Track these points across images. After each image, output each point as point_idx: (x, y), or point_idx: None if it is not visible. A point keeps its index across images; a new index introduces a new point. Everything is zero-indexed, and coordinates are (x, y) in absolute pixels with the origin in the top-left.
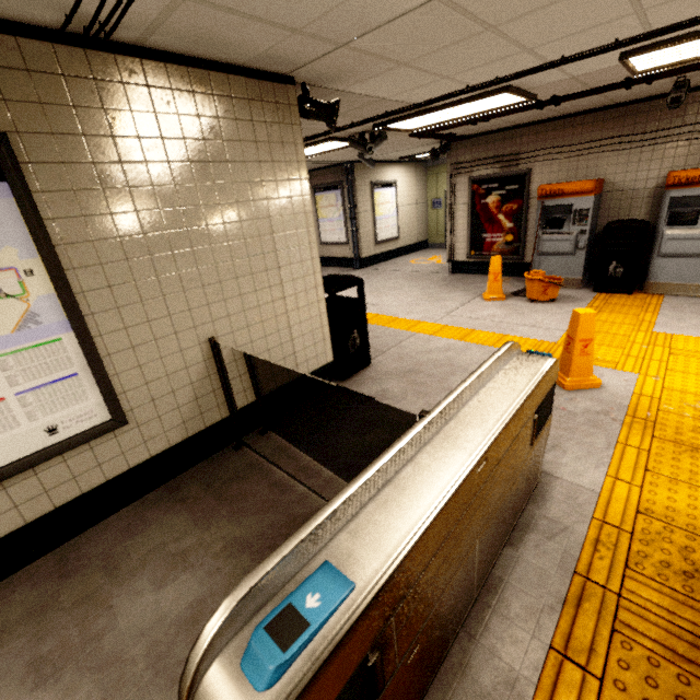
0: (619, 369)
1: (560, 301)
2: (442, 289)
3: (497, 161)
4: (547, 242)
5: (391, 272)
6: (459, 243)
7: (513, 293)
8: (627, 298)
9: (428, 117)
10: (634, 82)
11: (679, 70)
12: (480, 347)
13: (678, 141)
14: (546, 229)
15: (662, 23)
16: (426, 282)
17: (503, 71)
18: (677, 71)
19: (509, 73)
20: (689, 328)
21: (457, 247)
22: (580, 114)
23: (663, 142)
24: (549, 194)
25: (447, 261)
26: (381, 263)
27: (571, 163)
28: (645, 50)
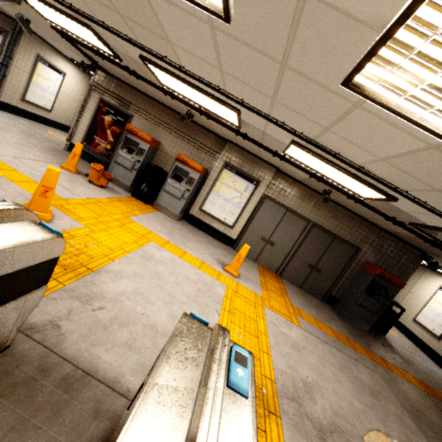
0: (79, 221)
1: (107, 190)
2: (42, 149)
3: (119, 99)
4: (121, 157)
5: (18, 124)
6: (79, 133)
7: (85, 174)
8: (142, 204)
9: (48, 10)
10: (165, 92)
11: (180, 99)
12: (0, 177)
13: (191, 145)
14: (124, 150)
15: (143, 43)
16: (36, 141)
17: (73, 1)
18: (179, 99)
19: (80, 9)
20: (147, 223)
21: (77, 135)
22: (163, 104)
23: (186, 141)
24: (131, 131)
25: (67, 140)
26: (23, 117)
27: (151, 126)
28: (149, 61)
